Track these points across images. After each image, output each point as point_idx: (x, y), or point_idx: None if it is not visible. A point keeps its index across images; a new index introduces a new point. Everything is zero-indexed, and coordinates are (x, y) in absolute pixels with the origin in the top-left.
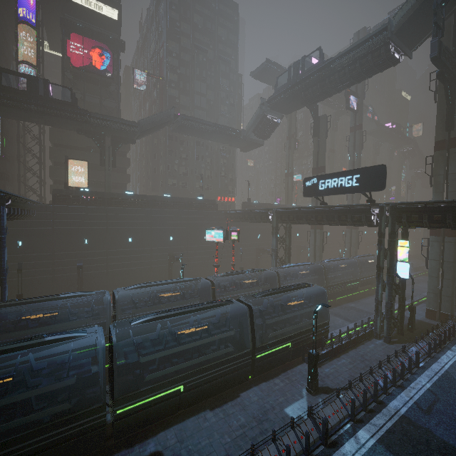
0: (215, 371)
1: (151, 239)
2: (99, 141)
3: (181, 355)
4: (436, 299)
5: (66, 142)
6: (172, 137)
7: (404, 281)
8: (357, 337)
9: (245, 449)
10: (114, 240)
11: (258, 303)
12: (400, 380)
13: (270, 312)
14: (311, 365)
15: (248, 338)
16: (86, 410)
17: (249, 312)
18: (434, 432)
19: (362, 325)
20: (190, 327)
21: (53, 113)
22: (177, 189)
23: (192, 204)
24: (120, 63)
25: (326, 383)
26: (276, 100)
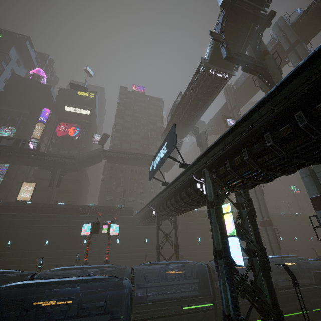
0: None
1: (66, 242)
2: (52, 171)
3: None
4: None
5: (42, 176)
6: (113, 168)
7: (268, 278)
8: None
9: None
10: (33, 242)
11: None
12: None
13: None
14: None
15: None
16: None
17: None
18: None
19: None
20: None
21: (22, 156)
22: (113, 202)
23: (110, 210)
24: (88, 133)
25: None
26: (168, 130)
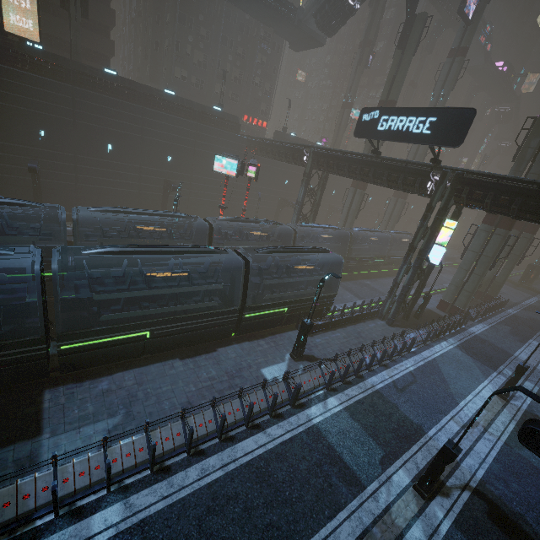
0: (192, 323)
1: (141, 154)
2: None
3: (155, 300)
4: (455, 292)
5: None
6: None
7: (432, 268)
8: (360, 314)
9: (209, 399)
10: (86, 142)
11: (264, 261)
12: (387, 360)
13: (272, 272)
14: (301, 334)
15: (238, 295)
16: (17, 341)
17: (246, 267)
18: (400, 407)
19: (370, 304)
20: (165, 271)
21: None
22: (188, 87)
23: (205, 115)
24: None
25: (313, 352)
26: None
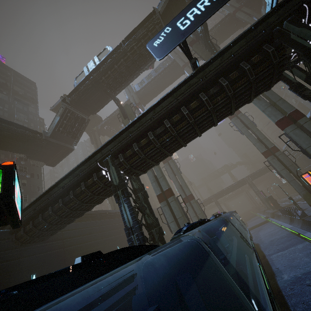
0: None
1: None
2: None
3: None
4: None
5: None
6: None
7: None
8: None
9: None
10: None
11: None
12: None
13: None
14: None
15: None
16: None
17: None
18: None
19: None
20: None
21: None
22: None
23: None
24: None
25: None
26: (78, 92)
